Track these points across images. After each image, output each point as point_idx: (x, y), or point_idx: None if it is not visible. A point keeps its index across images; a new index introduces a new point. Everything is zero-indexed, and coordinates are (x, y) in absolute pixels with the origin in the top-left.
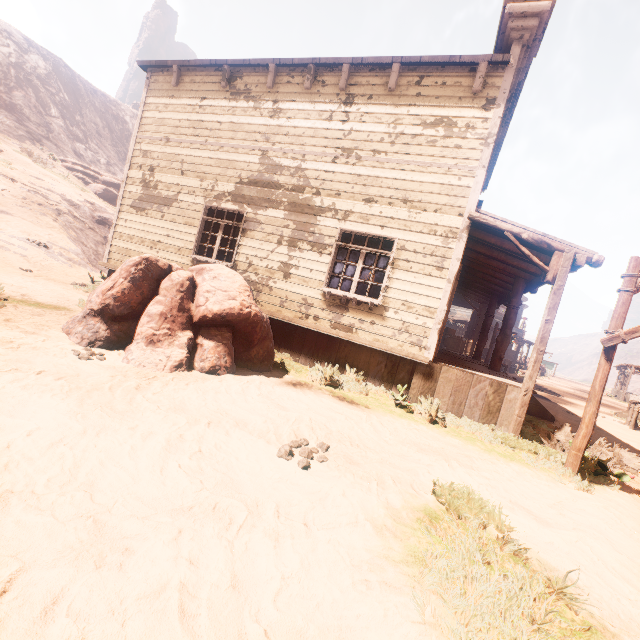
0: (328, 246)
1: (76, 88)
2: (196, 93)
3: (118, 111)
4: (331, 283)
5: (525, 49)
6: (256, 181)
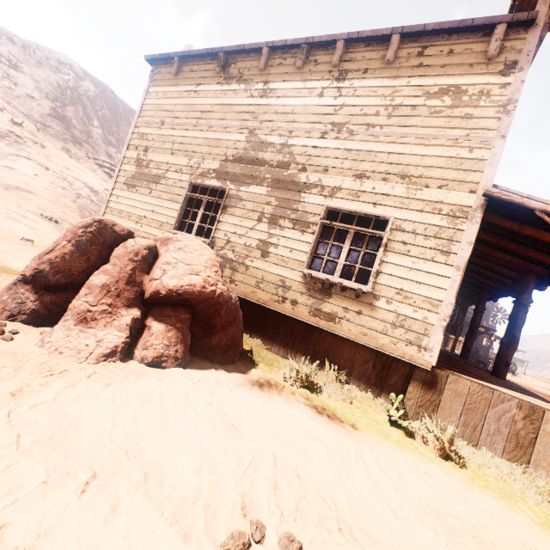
0: (311, 224)
1: (116, 107)
2: (192, 80)
3: None
4: (313, 265)
5: (549, 12)
6: (241, 158)
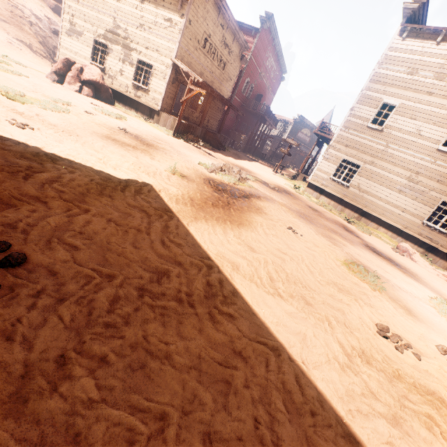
0: (134, 65)
1: None
2: None
3: None
4: (136, 80)
5: None
6: (112, 31)
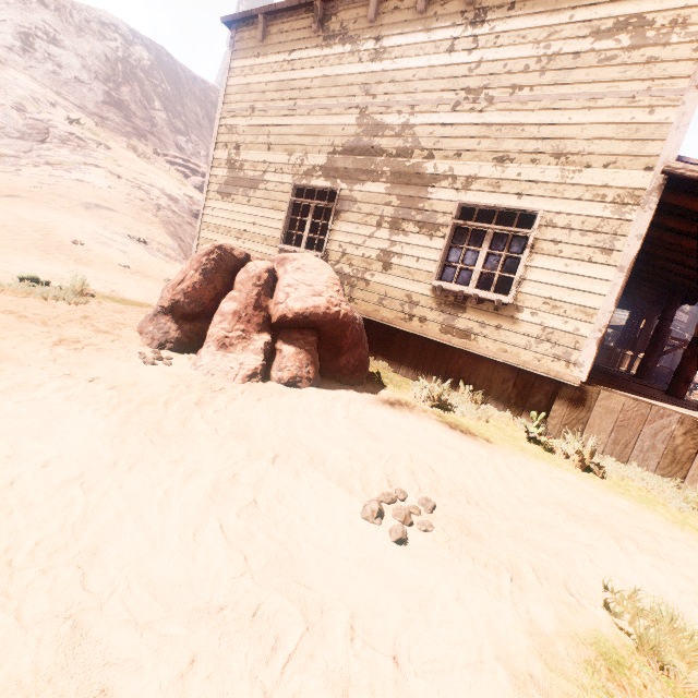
0: (441, 226)
1: (177, 77)
2: (284, 46)
3: (217, 98)
4: (443, 275)
5: None
6: (352, 148)
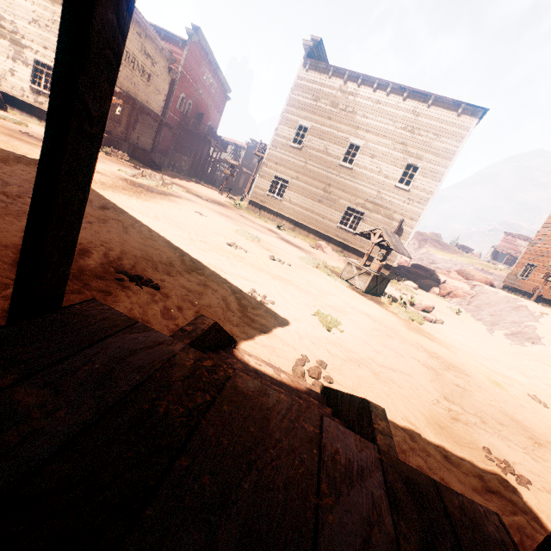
0: (30, 65)
1: None
2: None
3: None
4: (35, 83)
5: None
6: None
